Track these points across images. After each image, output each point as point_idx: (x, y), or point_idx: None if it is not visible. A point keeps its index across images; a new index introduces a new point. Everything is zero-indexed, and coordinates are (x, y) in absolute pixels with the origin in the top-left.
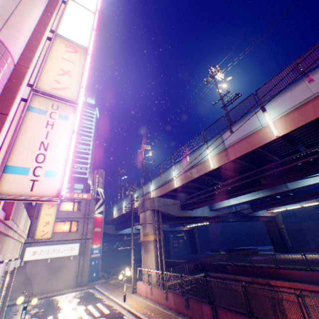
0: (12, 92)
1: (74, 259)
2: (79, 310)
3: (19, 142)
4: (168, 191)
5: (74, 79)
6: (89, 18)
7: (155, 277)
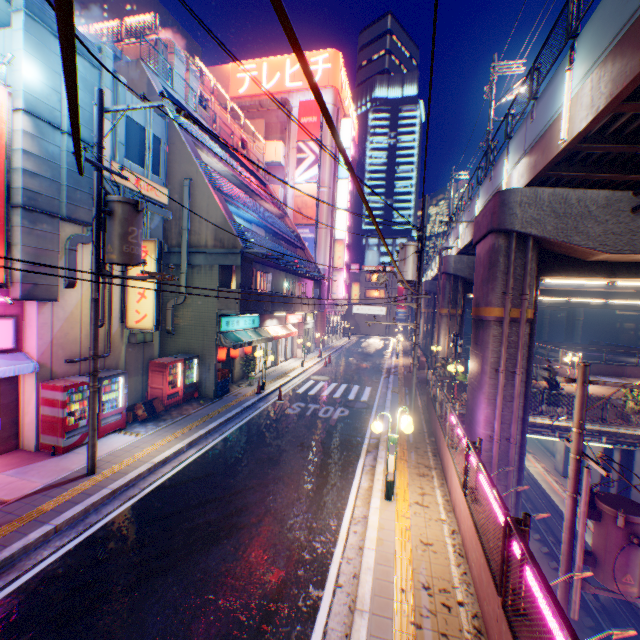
0: (329, 278)
1: (382, 317)
2: (376, 340)
3: (333, 286)
4: (431, 278)
5: (342, 259)
6: (345, 216)
7: (421, 336)
